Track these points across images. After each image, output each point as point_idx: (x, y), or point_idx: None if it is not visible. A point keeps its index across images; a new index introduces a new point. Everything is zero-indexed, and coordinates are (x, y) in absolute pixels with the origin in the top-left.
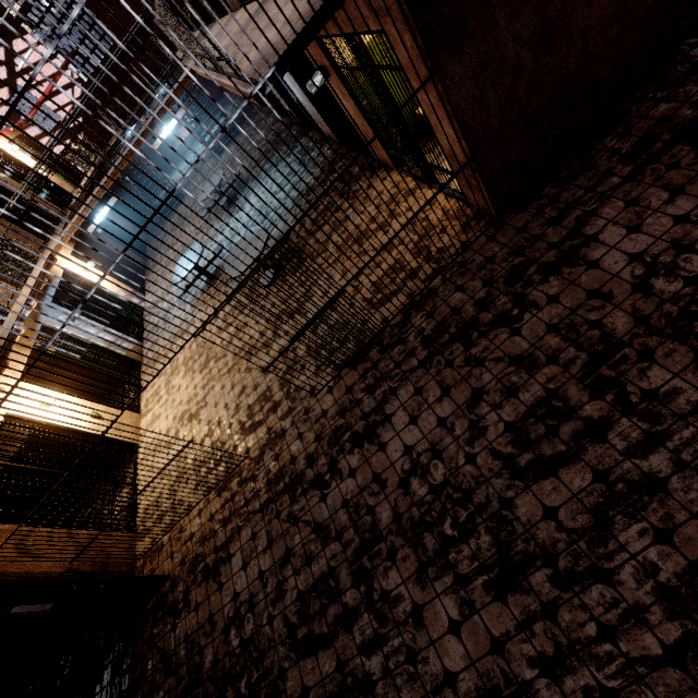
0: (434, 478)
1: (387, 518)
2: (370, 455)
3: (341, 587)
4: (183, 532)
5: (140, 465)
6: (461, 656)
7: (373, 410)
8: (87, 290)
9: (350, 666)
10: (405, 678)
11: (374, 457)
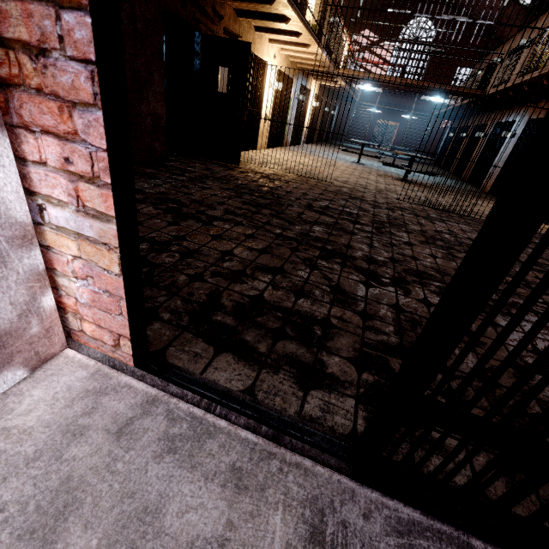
0: (462, 240)
1: (415, 228)
2: (421, 219)
3: (361, 218)
4: (261, 167)
5: (251, 151)
6: (430, 260)
7: (436, 218)
8: (304, 106)
9: (343, 226)
10: (380, 244)
11: (424, 221)
